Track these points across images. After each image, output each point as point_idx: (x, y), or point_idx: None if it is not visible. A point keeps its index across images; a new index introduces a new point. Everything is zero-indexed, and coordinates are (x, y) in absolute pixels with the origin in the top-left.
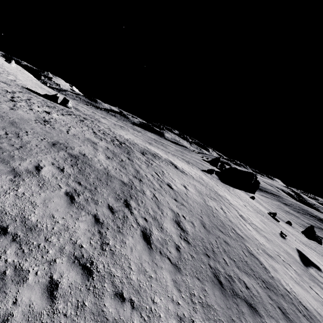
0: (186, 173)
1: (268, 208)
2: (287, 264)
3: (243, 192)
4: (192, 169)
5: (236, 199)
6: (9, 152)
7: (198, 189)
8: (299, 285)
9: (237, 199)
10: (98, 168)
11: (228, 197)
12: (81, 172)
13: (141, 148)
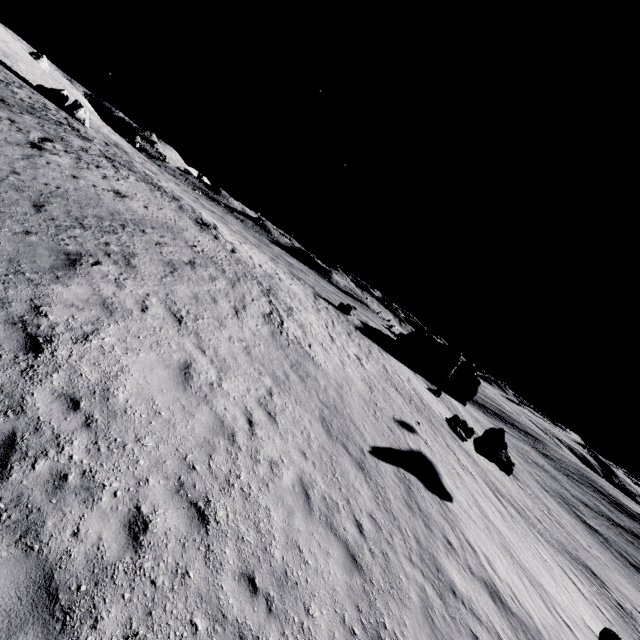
0: (221, 240)
1: (476, 430)
2: (265, 388)
3: (420, 377)
4: (282, 274)
5: (344, 341)
6: None
7: (182, 232)
8: (173, 375)
9: (352, 345)
10: None
11: (309, 317)
12: None
13: (139, 172)
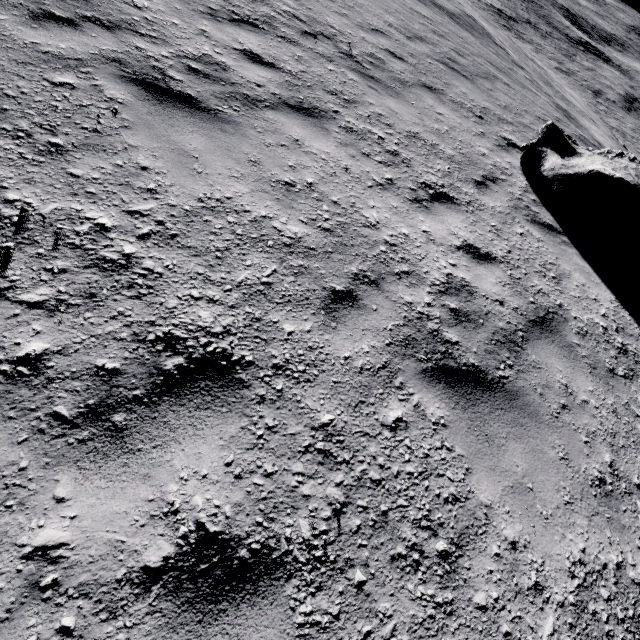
0: None
1: None
2: None
3: None
4: None
5: None
6: (483, 55)
7: None
8: None
9: None
10: (450, 10)
11: None
12: (470, 33)
13: None
